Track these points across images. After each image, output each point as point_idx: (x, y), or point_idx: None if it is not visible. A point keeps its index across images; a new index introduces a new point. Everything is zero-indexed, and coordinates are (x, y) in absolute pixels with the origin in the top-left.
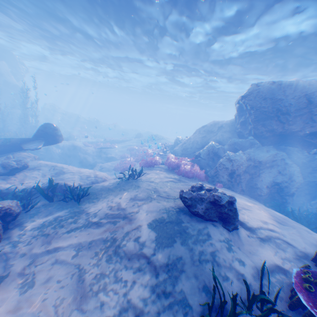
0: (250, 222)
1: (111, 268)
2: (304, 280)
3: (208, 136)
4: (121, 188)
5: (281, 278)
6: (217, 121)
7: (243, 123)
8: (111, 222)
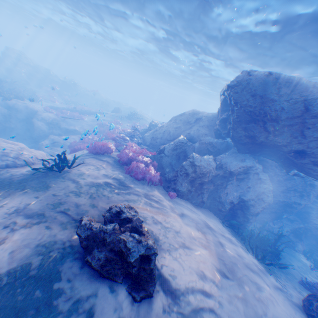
0: (180, 276)
1: None
2: None
3: (183, 128)
4: (23, 187)
5: None
6: (197, 111)
7: (224, 120)
8: None
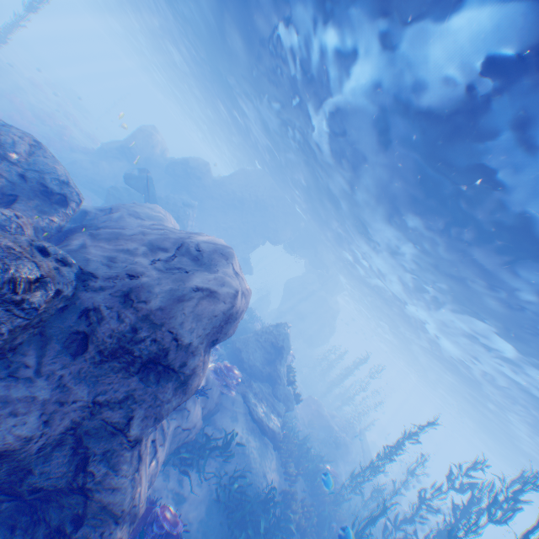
0: None
1: None
2: None
3: None
4: None
5: None
6: None
7: None
8: None
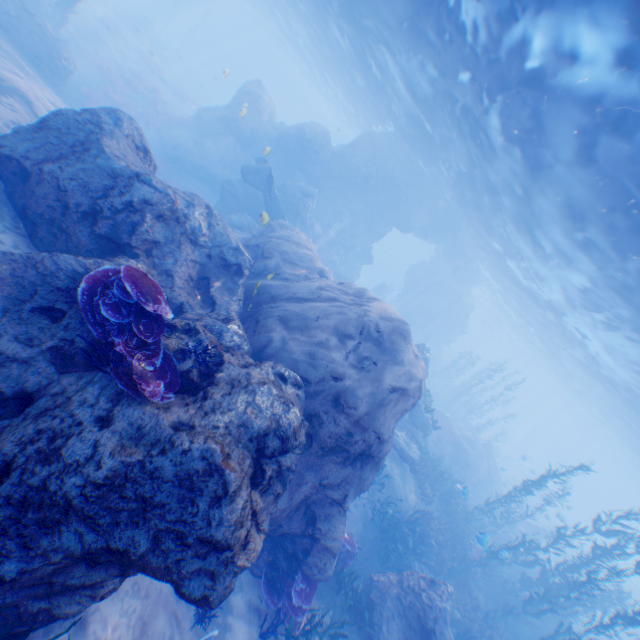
0: None
1: None
2: None
3: None
4: None
5: None
6: None
7: None
8: None
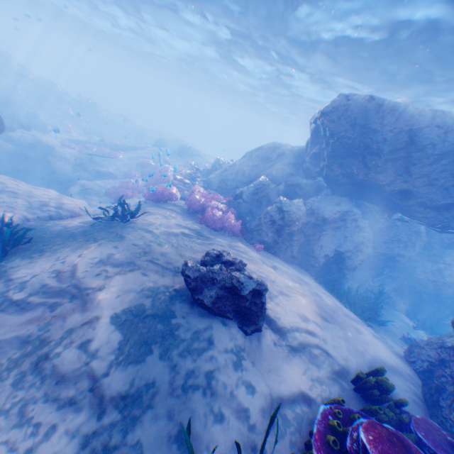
0: (283, 317)
1: (17, 399)
2: (331, 427)
3: (262, 167)
4: (92, 238)
5: (302, 411)
6: (279, 145)
7: (315, 155)
8: (47, 305)
